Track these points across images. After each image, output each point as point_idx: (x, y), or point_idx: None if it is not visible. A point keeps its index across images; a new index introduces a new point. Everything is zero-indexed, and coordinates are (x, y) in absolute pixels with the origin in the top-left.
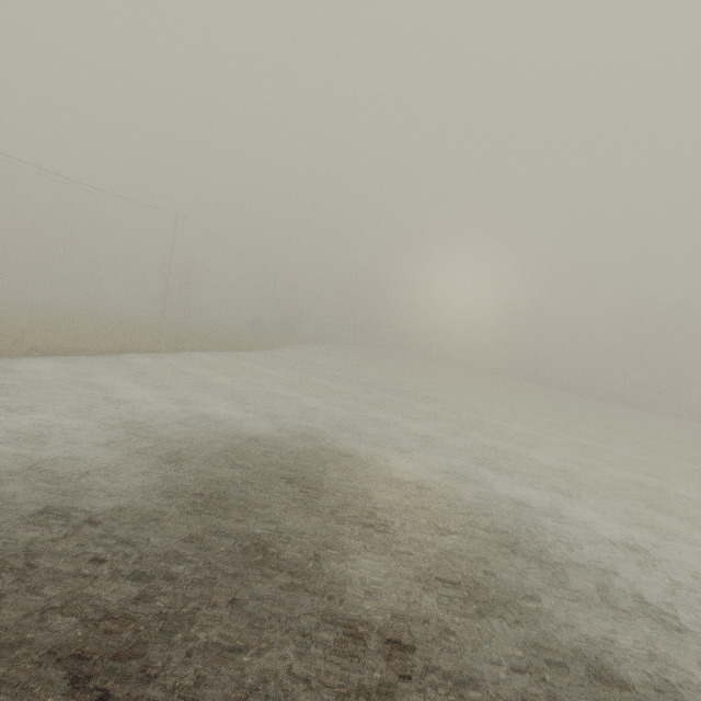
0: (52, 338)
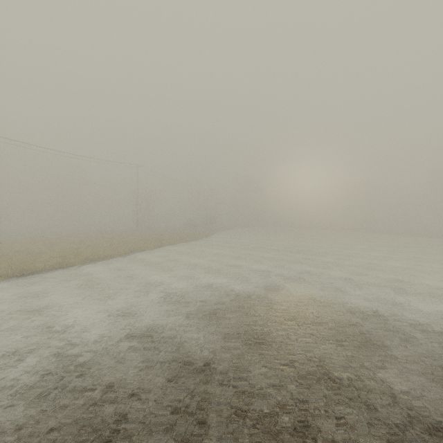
0: (92, 251)
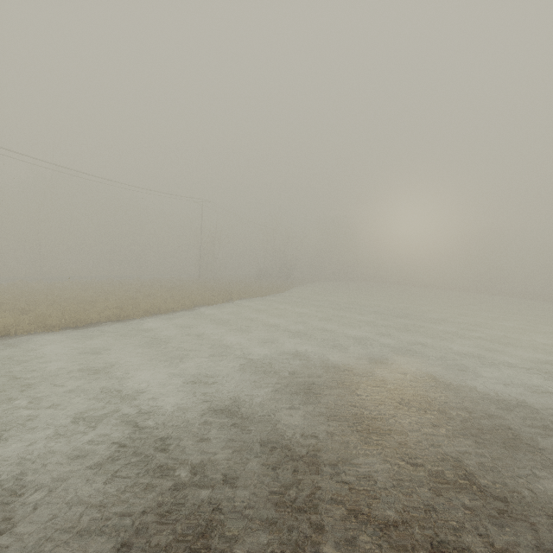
0: (152, 302)
